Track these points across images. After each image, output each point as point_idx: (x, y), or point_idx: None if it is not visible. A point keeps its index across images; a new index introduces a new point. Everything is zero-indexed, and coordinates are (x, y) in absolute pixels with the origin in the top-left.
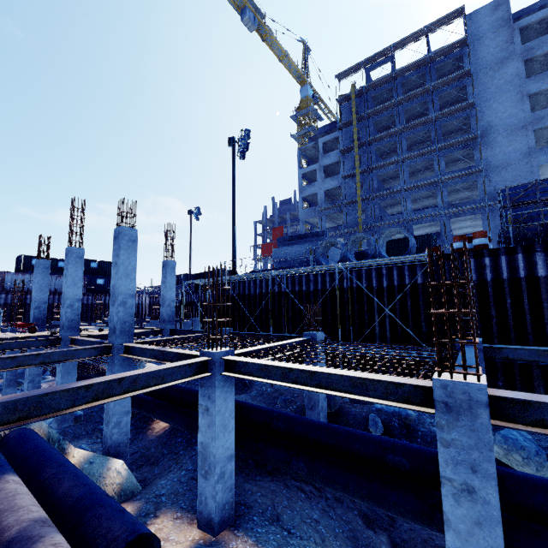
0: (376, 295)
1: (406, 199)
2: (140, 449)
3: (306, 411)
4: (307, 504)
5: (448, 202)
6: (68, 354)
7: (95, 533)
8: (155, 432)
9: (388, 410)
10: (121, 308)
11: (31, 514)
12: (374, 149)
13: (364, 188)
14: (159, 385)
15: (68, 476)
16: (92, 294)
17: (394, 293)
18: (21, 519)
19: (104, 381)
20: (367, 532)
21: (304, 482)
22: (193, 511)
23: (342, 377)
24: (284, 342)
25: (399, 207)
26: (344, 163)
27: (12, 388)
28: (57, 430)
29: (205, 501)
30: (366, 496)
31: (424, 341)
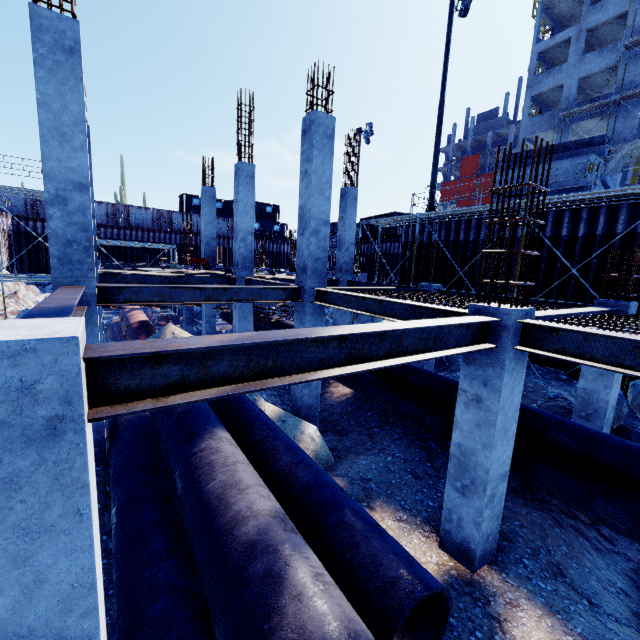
0: None
1: None
2: (321, 413)
3: (572, 419)
4: (599, 560)
5: None
6: (256, 293)
7: (352, 555)
8: (334, 397)
9: None
10: (312, 239)
11: (263, 502)
12: None
13: None
14: (428, 353)
15: (282, 446)
16: None
17: None
18: (255, 508)
19: (367, 332)
20: None
21: (581, 522)
22: (420, 517)
23: None
24: (581, 309)
25: None
26: (637, 14)
27: (190, 326)
28: None
29: (457, 522)
30: None
31: None
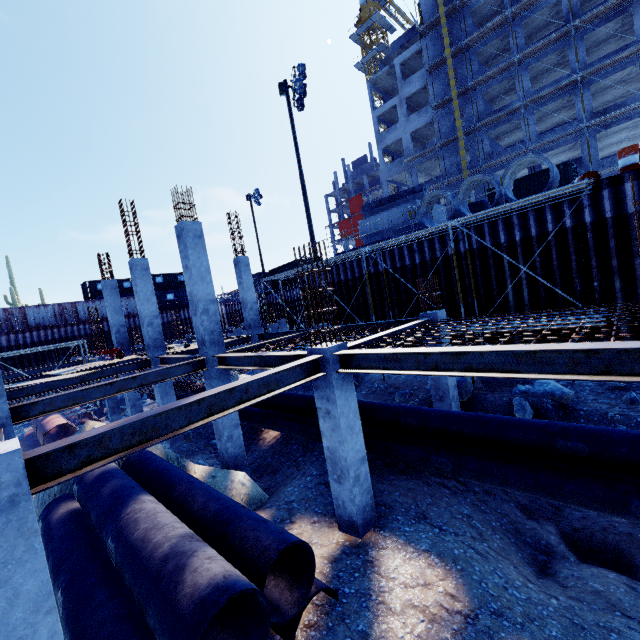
0: (506, 254)
1: (527, 118)
2: (256, 460)
3: (433, 403)
4: (454, 500)
5: (592, 109)
6: (164, 373)
7: (243, 544)
8: (267, 442)
9: (536, 391)
10: (204, 317)
11: (176, 530)
12: (475, 54)
13: (465, 117)
14: (272, 392)
15: (198, 492)
16: (165, 312)
17: (531, 247)
18: (169, 536)
19: (214, 394)
20: (530, 523)
21: (445, 478)
22: (329, 515)
23: (503, 354)
24: (400, 327)
25: (517, 134)
26: (434, 86)
27: (117, 415)
28: (171, 449)
29: (342, 505)
30: (533, 487)
31: (578, 302)
